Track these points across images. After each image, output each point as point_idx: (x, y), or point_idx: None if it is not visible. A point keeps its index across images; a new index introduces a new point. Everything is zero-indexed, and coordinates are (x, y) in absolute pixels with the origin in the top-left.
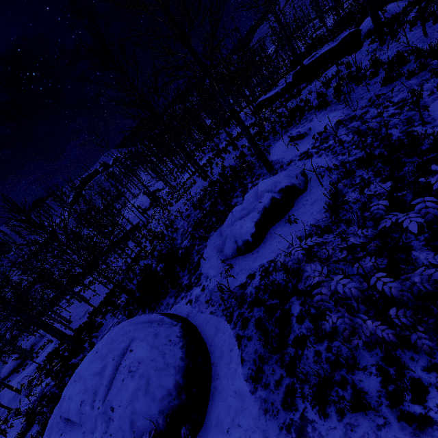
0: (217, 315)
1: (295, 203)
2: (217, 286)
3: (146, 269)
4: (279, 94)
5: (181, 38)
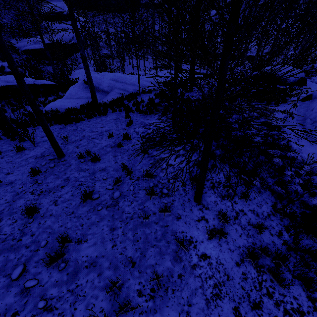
0: (313, 83)
1: None
2: None
3: None
4: None
5: None
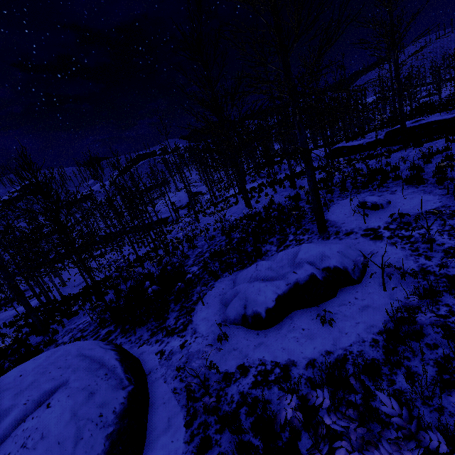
0: (180, 400)
1: (339, 294)
2: (199, 354)
3: (144, 277)
4: (363, 147)
5: (280, 49)
